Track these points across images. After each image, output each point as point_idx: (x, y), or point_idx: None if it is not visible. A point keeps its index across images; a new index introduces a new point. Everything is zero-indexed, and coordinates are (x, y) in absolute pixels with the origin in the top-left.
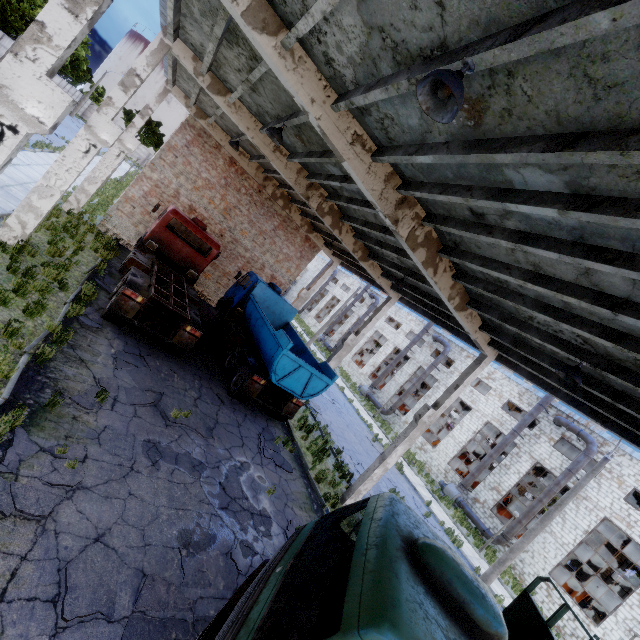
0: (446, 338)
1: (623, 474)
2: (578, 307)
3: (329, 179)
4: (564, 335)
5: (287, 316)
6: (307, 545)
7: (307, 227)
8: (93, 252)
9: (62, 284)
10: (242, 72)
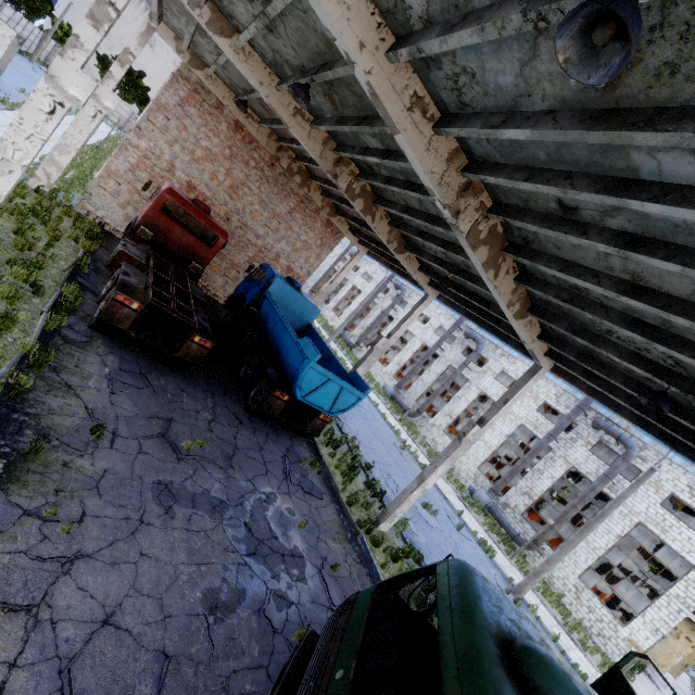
0: (479, 334)
1: (661, 479)
2: (681, 326)
3: (365, 153)
4: (650, 354)
5: (308, 316)
6: (367, 633)
7: (329, 209)
8: (72, 242)
9: (36, 287)
10: (255, 2)
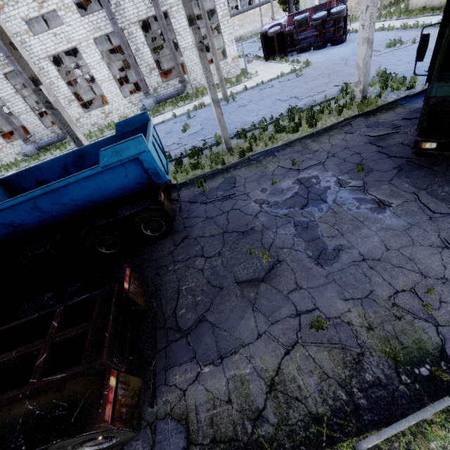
0: None
1: None
2: None
3: None
4: None
5: None
6: None
7: None
8: None
9: None
10: None
